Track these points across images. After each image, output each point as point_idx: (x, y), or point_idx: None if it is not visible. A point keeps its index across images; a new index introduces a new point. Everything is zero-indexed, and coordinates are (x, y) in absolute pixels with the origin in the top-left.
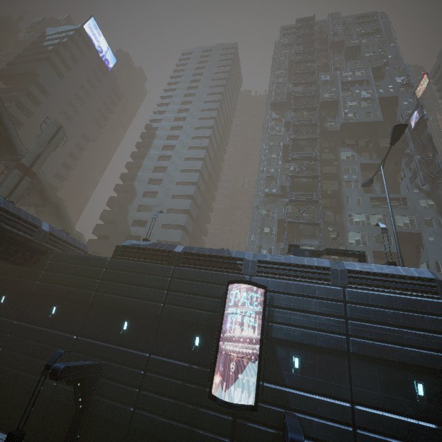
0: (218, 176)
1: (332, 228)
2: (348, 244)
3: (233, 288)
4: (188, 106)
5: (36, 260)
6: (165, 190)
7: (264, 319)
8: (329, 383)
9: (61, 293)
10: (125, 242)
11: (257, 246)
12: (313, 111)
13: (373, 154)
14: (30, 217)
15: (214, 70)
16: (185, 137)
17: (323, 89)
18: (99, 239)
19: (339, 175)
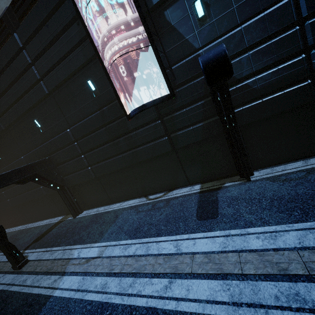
0: None
1: None
2: None
3: None
4: None
5: None
6: None
7: None
8: None
9: None
10: None
11: None
12: None
13: None
14: None
15: None
16: None
17: None
18: None
19: None
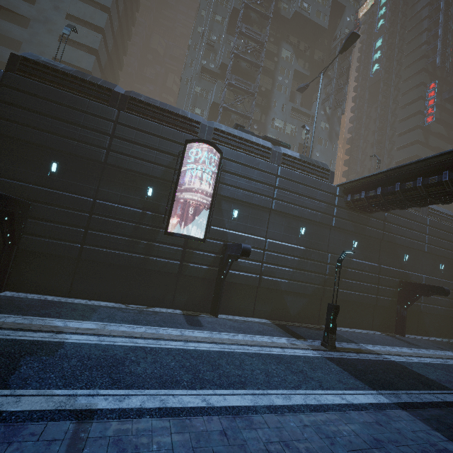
0: (134, 16)
1: (257, 127)
2: None
3: (190, 149)
4: None
5: None
6: None
7: (217, 179)
8: (254, 227)
9: None
10: (26, 54)
11: None
12: None
13: (307, 64)
14: None
15: None
16: None
17: None
18: None
19: (275, 74)
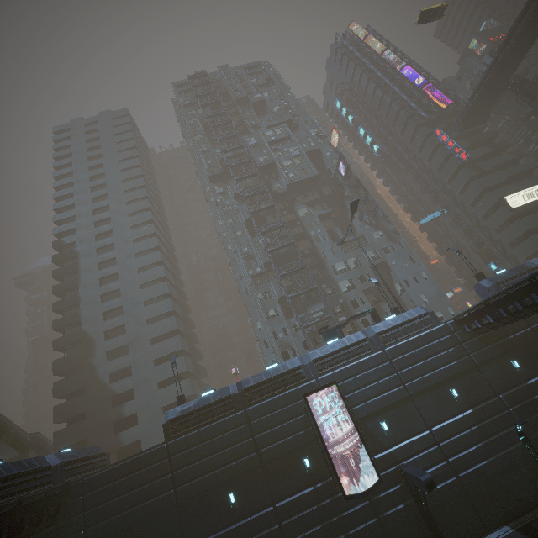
0: (178, 269)
1: (325, 285)
2: (343, 293)
3: (309, 397)
4: (105, 202)
5: (62, 507)
6: (133, 318)
7: (348, 408)
8: (410, 425)
9: (129, 521)
10: (169, 415)
11: (272, 333)
12: (256, 176)
13: (323, 204)
14: (34, 462)
15: (116, 148)
16: (123, 243)
17: (255, 153)
18: (70, 424)
19: (306, 232)
